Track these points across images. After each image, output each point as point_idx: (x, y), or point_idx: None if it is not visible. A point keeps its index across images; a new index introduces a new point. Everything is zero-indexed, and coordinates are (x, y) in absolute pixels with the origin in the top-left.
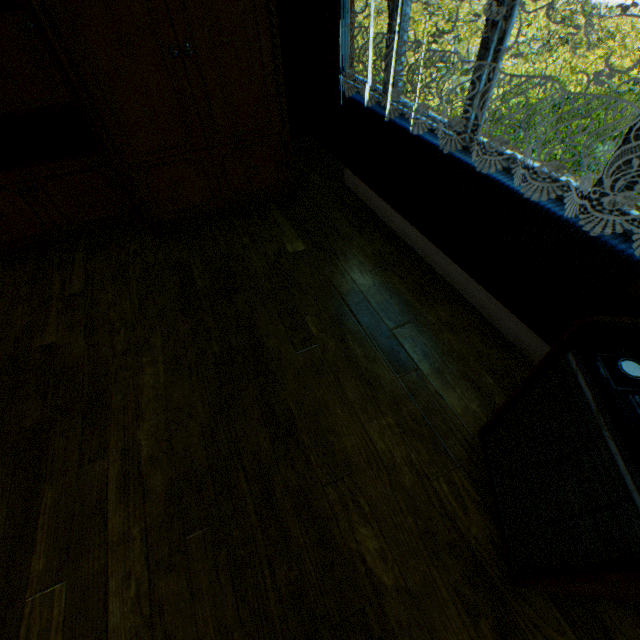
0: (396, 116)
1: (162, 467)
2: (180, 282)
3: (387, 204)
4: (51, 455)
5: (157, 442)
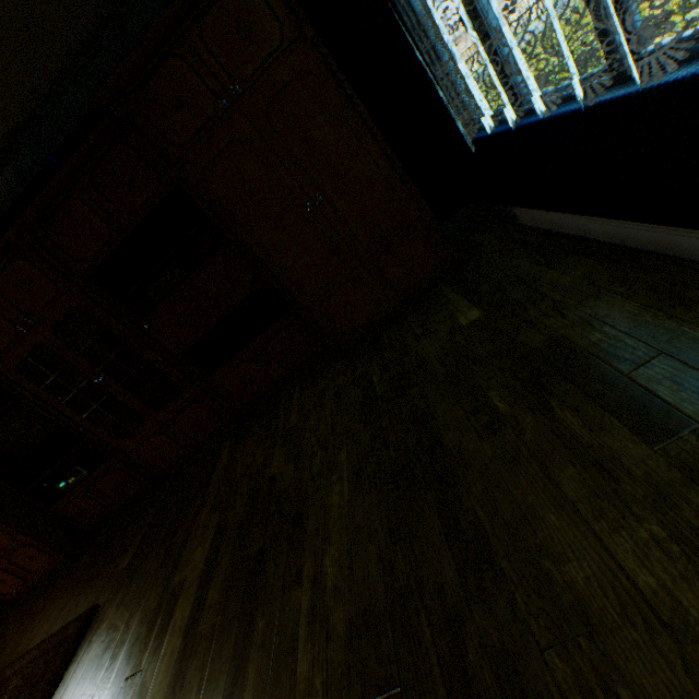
0: (530, 117)
1: (343, 600)
2: (362, 393)
3: (574, 215)
4: (265, 581)
5: (339, 569)
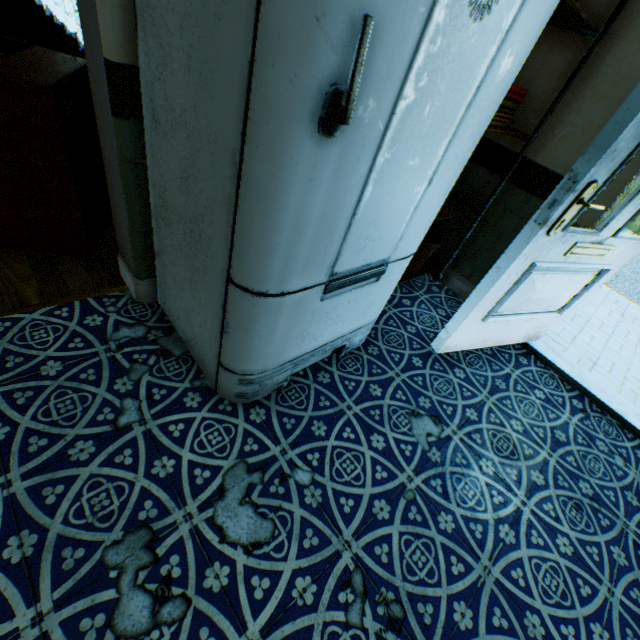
0: (53, 6)
1: None
2: None
3: None
4: None
5: None
